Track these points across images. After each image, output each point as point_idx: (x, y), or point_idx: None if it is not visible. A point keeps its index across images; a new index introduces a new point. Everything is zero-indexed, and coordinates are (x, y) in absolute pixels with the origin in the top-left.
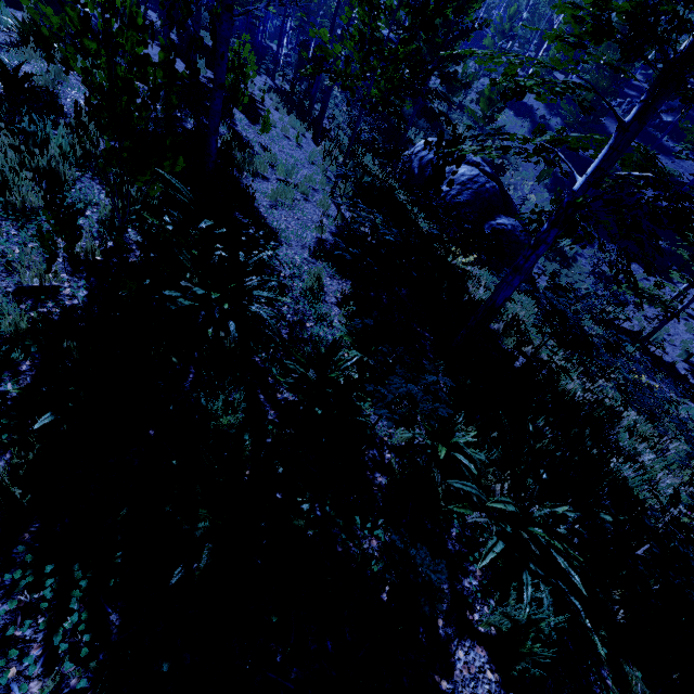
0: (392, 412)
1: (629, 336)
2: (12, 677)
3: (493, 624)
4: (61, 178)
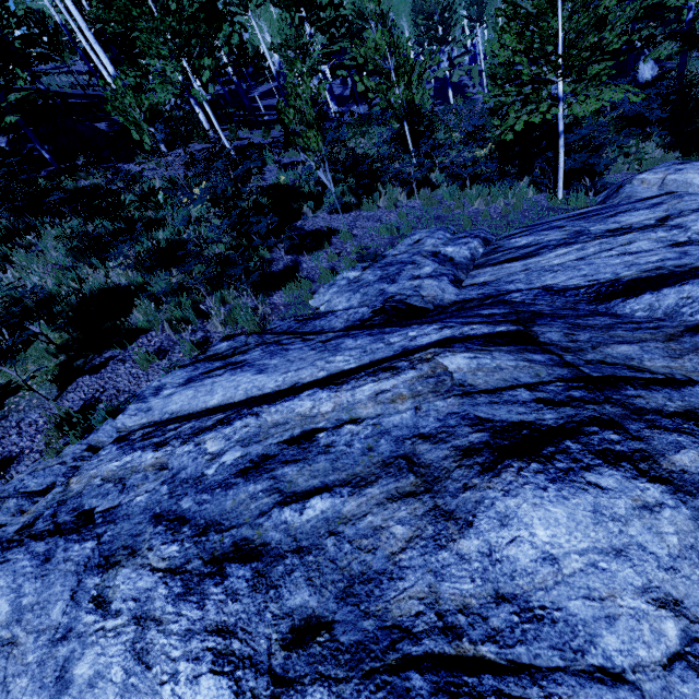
0: None
1: None
2: None
3: None
4: None
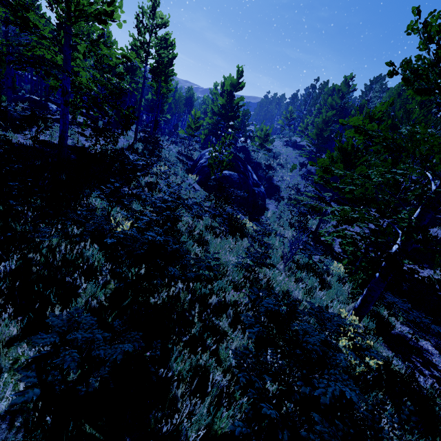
0: None
1: (312, 233)
2: None
3: None
4: None
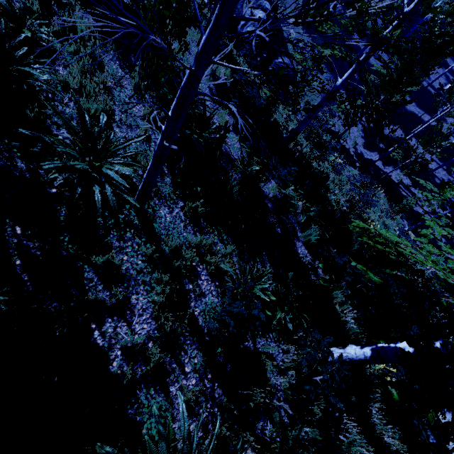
0: (279, 180)
1: (333, 134)
2: (219, 249)
3: (303, 236)
4: (96, 58)
